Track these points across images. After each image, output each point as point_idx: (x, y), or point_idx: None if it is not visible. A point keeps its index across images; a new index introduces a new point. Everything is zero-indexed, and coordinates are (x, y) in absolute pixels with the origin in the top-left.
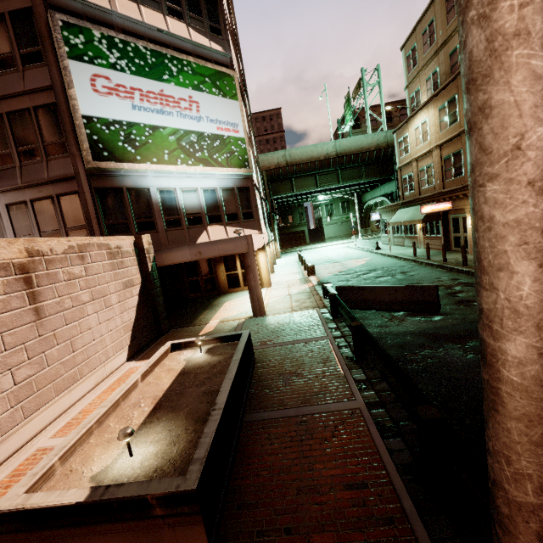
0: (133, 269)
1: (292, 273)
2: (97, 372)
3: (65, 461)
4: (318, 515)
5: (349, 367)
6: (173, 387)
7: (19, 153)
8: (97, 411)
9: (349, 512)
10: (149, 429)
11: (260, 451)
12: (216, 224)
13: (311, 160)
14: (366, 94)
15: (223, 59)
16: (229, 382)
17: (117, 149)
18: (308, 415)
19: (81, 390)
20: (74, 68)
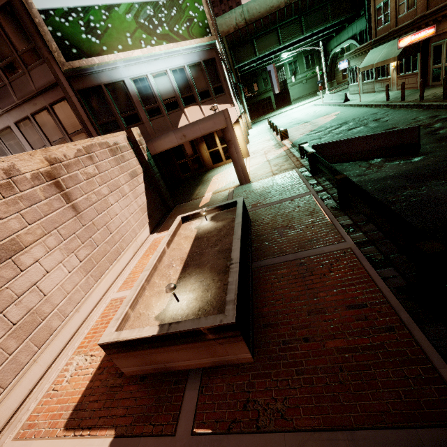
0: (133, 161)
1: (265, 141)
2: (132, 245)
3: (134, 308)
4: (328, 328)
5: (335, 216)
6: (193, 250)
7: (2, 69)
8: (144, 274)
9: (353, 325)
10: (185, 282)
11: (271, 288)
12: (191, 105)
13: (271, 12)
14: None
15: None
16: (238, 241)
17: (83, 43)
18: (305, 258)
19: (126, 259)
20: None
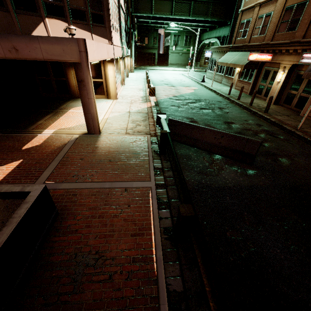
0: None
1: (137, 89)
2: None
3: None
4: None
5: (164, 255)
6: None
7: None
8: None
9: None
10: None
11: None
12: (57, 18)
13: None
14: None
15: None
16: None
17: None
18: None
19: None
20: None
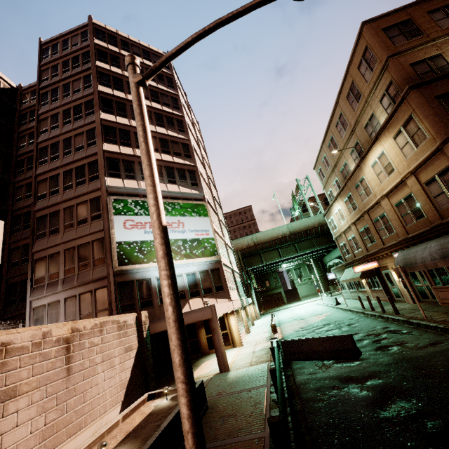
0: (133, 337)
1: (263, 332)
2: (96, 422)
3: None
4: None
5: (270, 407)
6: (140, 423)
7: (79, 266)
8: (90, 439)
9: None
10: None
11: None
12: (196, 297)
13: (272, 239)
14: (303, 193)
15: (199, 197)
16: (173, 414)
17: (133, 257)
18: (228, 444)
19: (83, 438)
20: (116, 219)
